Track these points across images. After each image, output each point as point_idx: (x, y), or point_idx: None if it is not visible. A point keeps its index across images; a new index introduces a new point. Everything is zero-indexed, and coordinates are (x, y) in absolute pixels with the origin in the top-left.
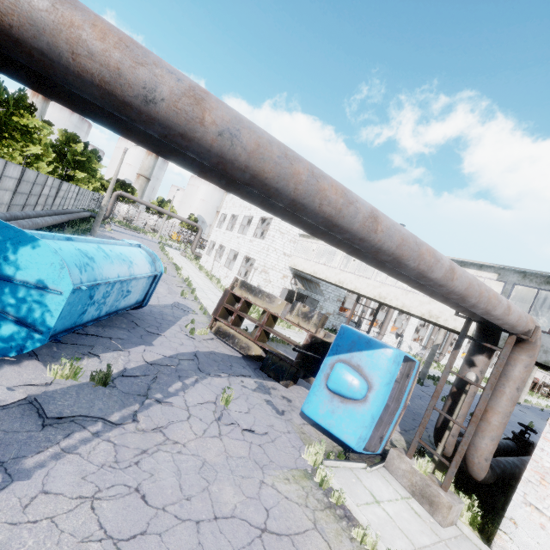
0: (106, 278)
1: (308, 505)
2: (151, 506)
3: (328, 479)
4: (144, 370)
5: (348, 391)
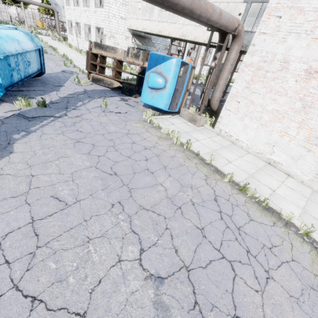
0: (9, 52)
1: (144, 128)
2: (84, 133)
3: (152, 120)
4: (61, 100)
5: (157, 85)
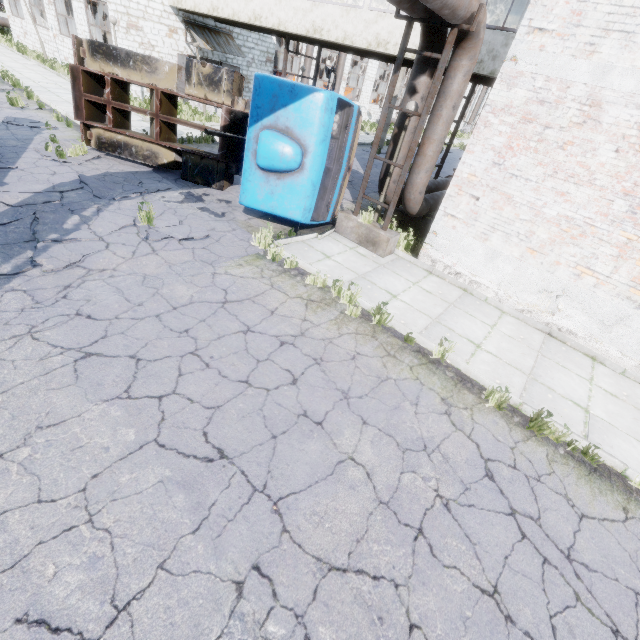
0: None
1: (264, 277)
2: (102, 320)
3: (280, 253)
4: (13, 215)
5: (281, 163)
